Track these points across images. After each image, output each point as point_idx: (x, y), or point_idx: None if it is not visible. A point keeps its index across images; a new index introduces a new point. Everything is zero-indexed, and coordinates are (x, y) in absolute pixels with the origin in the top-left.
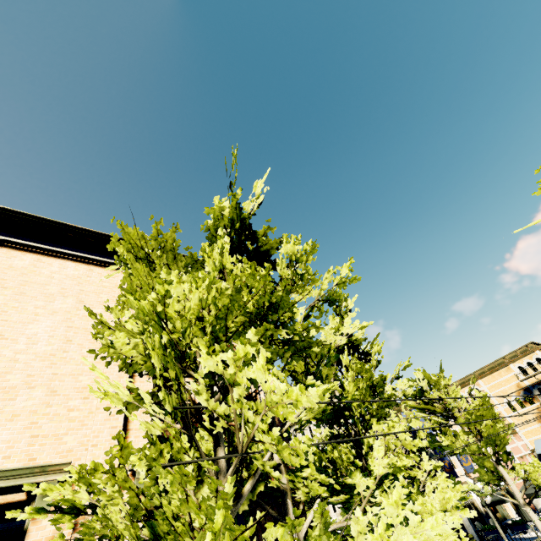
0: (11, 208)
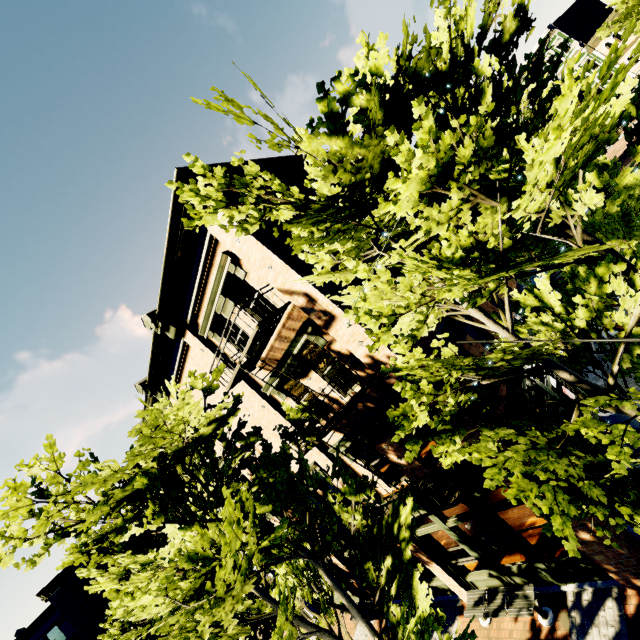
0: (147, 379)
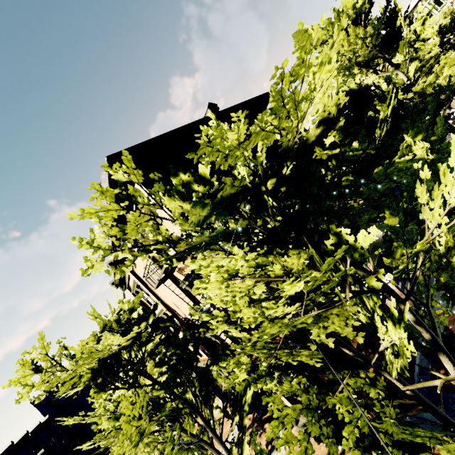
0: (113, 261)
